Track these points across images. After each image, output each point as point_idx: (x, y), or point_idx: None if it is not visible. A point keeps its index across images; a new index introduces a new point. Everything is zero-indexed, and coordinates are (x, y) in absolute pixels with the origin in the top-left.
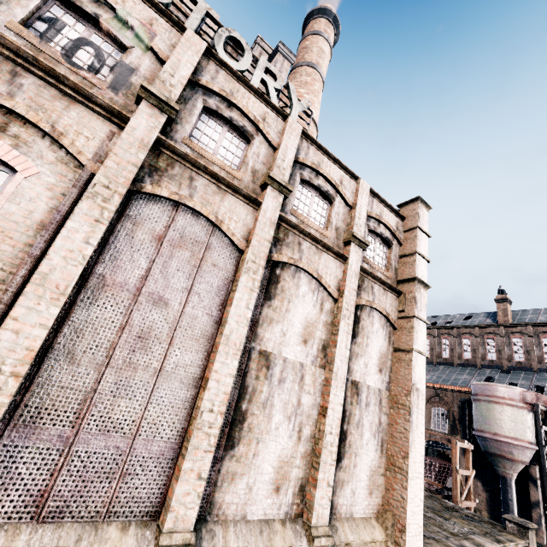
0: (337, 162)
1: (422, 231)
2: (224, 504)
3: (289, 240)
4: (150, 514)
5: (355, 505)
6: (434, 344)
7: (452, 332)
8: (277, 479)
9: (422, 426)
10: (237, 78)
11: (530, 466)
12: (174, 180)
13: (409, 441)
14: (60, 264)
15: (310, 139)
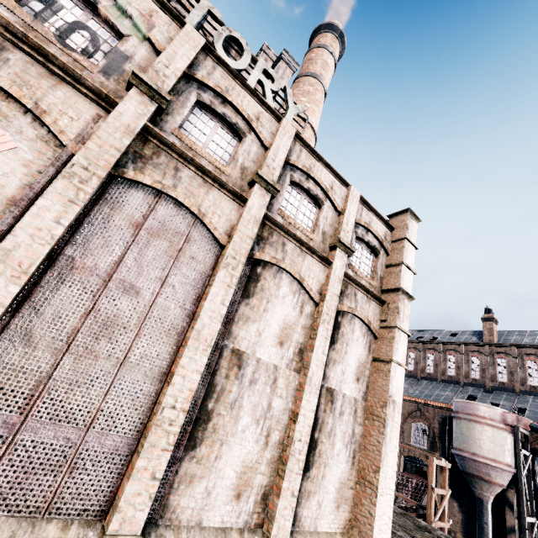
0: (329, 168)
1: (410, 242)
2: (179, 508)
3: (273, 239)
4: (96, 513)
5: (321, 518)
6: (419, 358)
7: (437, 347)
8: (239, 485)
9: (396, 440)
10: (234, 76)
11: (507, 489)
12: (159, 169)
13: (382, 455)
14: (25, 241)
15: (303, 143)
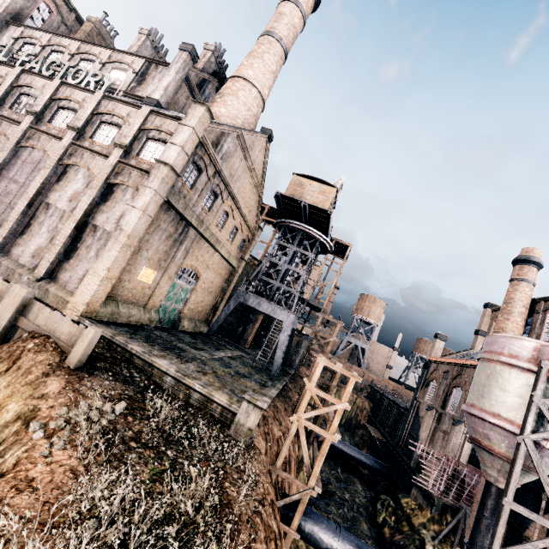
0: (129, 104)
1: (184, 125)
2: (13, 253)
3: (77, 154)
4: None
5: (70, 284)
6: None
7: None
8: (35, 253)
9: (115, 251)
10: (76, 87)
11: None
12: (34, 140)
13: (99, 255)
14: None
15: (112, 98)
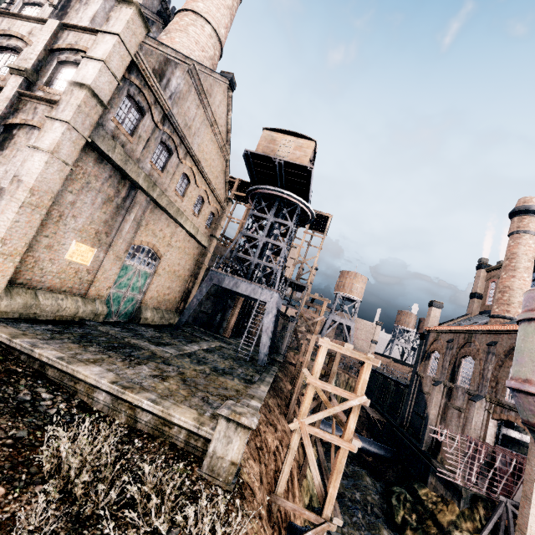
0: (31, 19)
1: (106, 32)
2: None
3: None
4: None
5: None
6: None
7: None
8: None
9: (12, 213)
10: None
11: None
12: None
13: None
14: None
15: (6, 14)
